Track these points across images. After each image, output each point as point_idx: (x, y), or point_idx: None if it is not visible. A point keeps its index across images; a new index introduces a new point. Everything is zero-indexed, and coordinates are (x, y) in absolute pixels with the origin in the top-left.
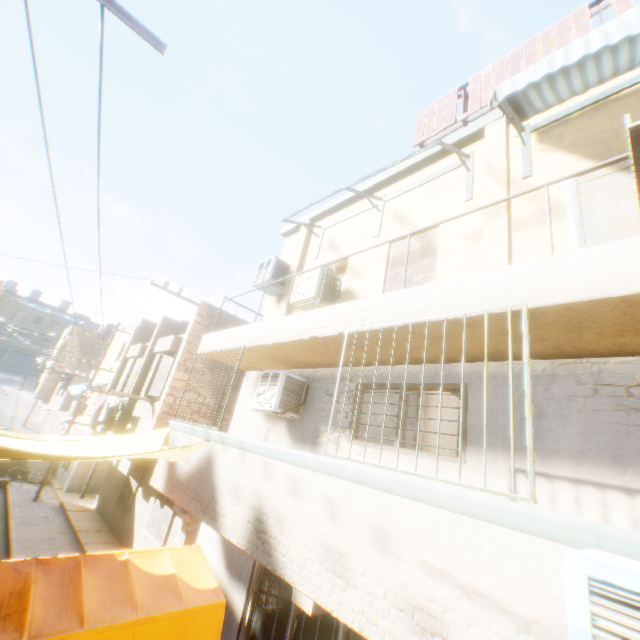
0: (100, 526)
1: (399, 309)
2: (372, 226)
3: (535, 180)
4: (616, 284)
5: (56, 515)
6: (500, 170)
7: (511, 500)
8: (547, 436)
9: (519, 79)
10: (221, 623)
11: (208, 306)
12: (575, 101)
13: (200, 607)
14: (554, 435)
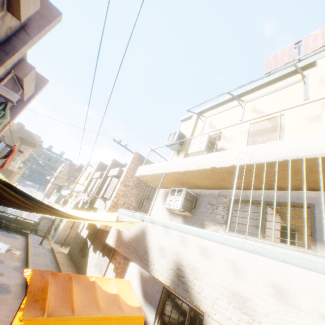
0: (69, 262)
1: (278, 151)
2: (237, 115)
3: None
4: None
5: (49, 253)
6: None
7: None
8: None
9: None
10: None
11: (138, 154)
12: None
13: (132, 316)
14: None
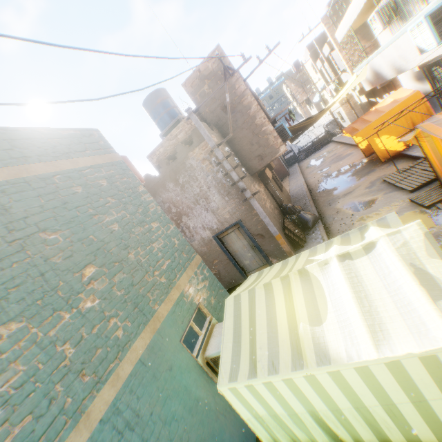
0: None
1: None
2: None
3: None
4: None
5: None
6: None
7: None
8: None
9: None
10: (421, 96)
11: (325, 17)
12: None
13: (407, 99)
14: None
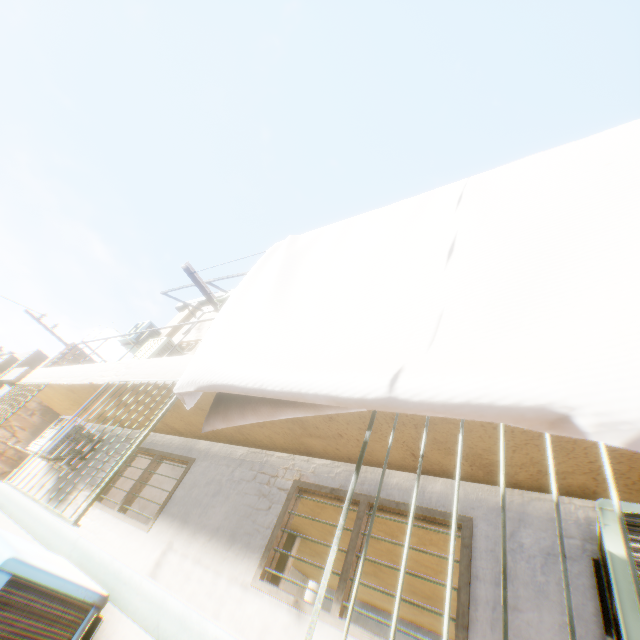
0: None
1: (145, 371)
2: None
3: None
4: None
5: None
6: None
7: (153, 569)
8: (210, 511)
9: None
10: None
11: (78, 349)
12: None
13: None
14: (214, 511)
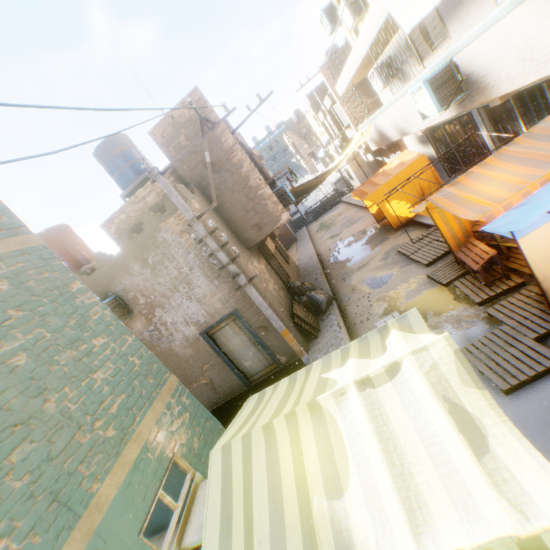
0: None
1: (372, 29)
2: None
3: None
4: None
5: None
6: None
7: None
8: (463, 3)
9: None
10: (427, 160)
11: (323, 67)
12: None
13: (414, 162)
14: (464, 0)
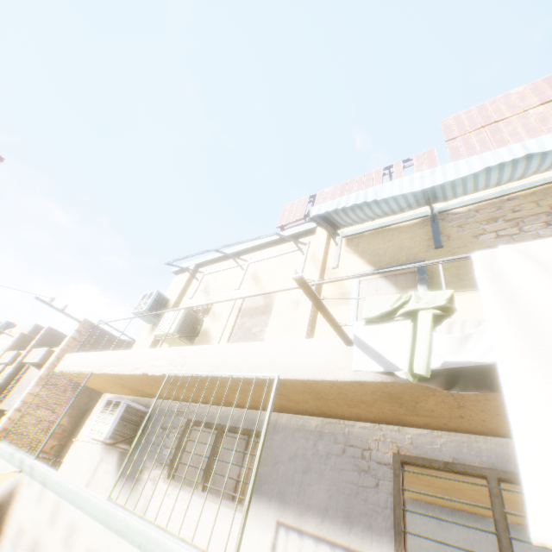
0: None
1: (207, 361)
2: (236, 280)
3: (339, 271)
4: (328, 371)
5: None
6: (319, 259)
7: None
8: (308, 490)
9: (323, 206)
10: None
11: (91, 324)
12: (369, 224)
13: None
14: (312, 489)
